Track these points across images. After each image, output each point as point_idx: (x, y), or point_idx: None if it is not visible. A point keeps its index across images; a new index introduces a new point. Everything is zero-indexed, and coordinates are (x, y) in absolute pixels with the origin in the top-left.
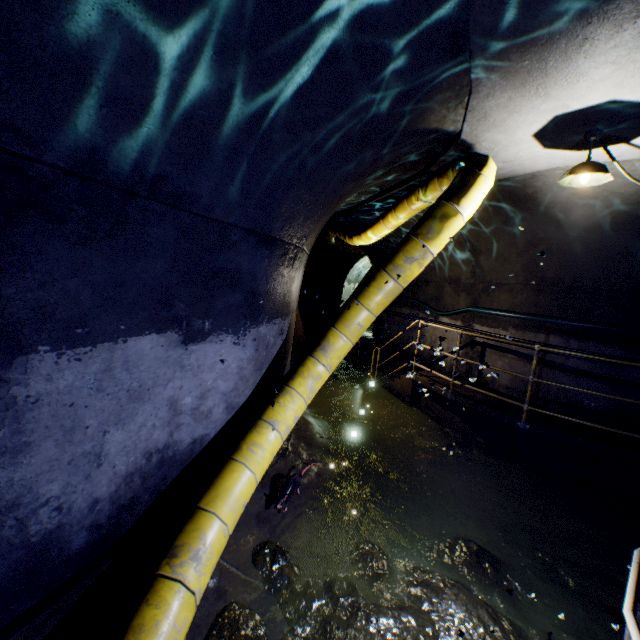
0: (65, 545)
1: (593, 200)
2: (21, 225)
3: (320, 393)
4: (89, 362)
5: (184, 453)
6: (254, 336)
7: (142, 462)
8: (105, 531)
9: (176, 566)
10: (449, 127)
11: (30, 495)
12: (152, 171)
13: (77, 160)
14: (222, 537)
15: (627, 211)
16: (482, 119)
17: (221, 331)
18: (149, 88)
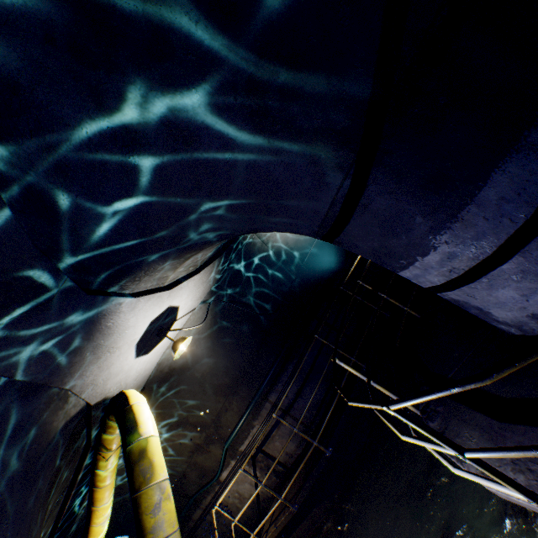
0: None
1: (197, 341)
2: None
3: None
4: None
5: None
6: None
7: None
8: None
9: None
10: (76, 410)
11: None
12: None
13: None
14: None
15: (213, 329)
16: (95, 386)
17: None
18: None
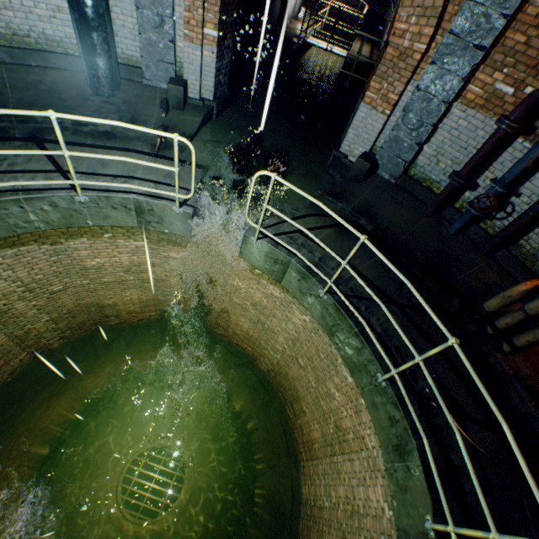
0: None
1: None
2: None
3: None
4: None
5: None
6: None
7: None
8: None
9: None
10: None
11: None
12: None
13: None
14: None
15: None
16: None
17: None
18: None
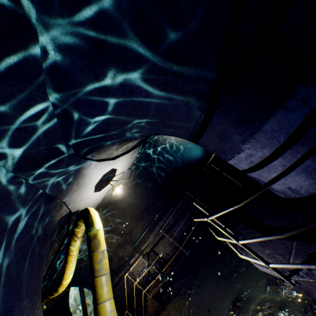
0: None
1: (124, 188)
2: None
3: None
4: None
5: None
6: None
7: None
8: None
9: None
10: (65, 213)
11: None
12: None
13: None
14: None
15: (133, 183)
16: (75, 203)
17: None
18: None
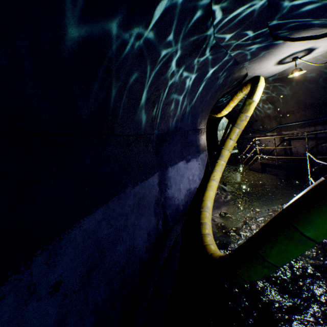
0: (180, 208)
1: (313, 70)
2: (163, 145)
3: (222, 178)
4: (174, 169)
5: (193, 191)
6: (200, 158)
7: (186, 192)
8: (184, 207)
9: (204, 209)
10: (242, 73)
11: (174, 196)
12: (175, 126)
13: (167, 130)
14: (211, 205)
15: None
16: (252, 70)
17: (192, 158)
18: (174, 111)
